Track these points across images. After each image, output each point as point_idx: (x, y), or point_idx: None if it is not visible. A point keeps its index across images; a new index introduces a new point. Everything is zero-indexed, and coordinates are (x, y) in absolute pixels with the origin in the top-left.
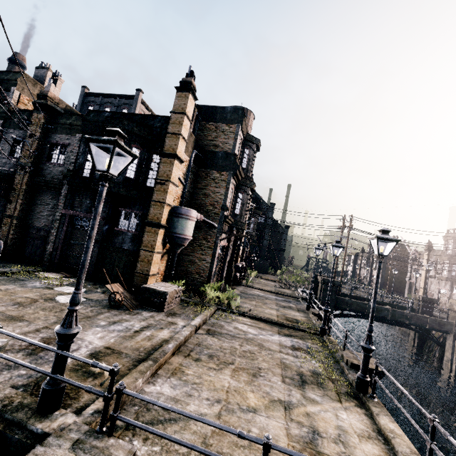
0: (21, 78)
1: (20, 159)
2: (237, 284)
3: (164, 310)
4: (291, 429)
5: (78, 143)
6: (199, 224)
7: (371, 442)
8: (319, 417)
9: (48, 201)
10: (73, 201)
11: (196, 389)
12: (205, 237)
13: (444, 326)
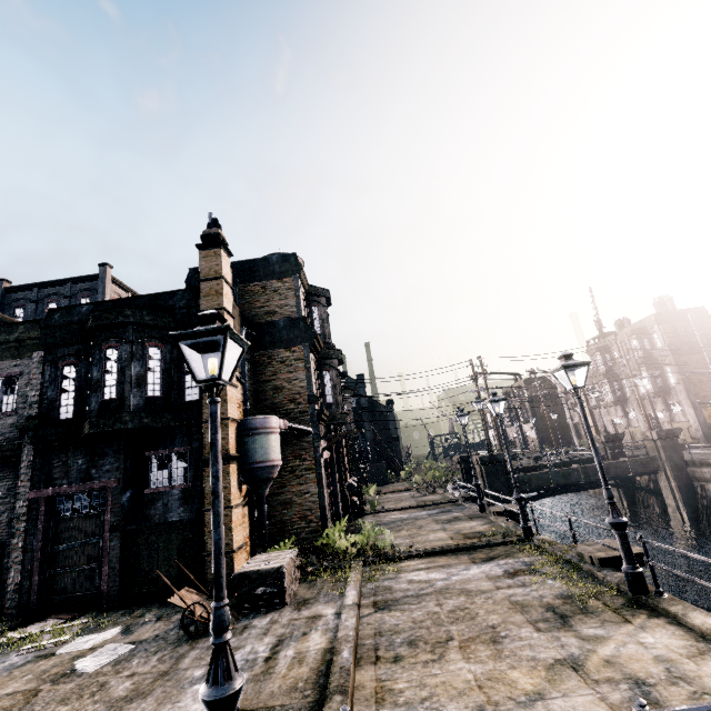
0: None
1: None
2: (361, 515)
3: (287, 601)
4: (608, 696)
5: (38, 367)
6: (281, 436)
7: (709, 658)
8: (625, 658)
9: None
10: (48, 470)
11: (433, 708)
12: (297, 455)
13: (649, 465)
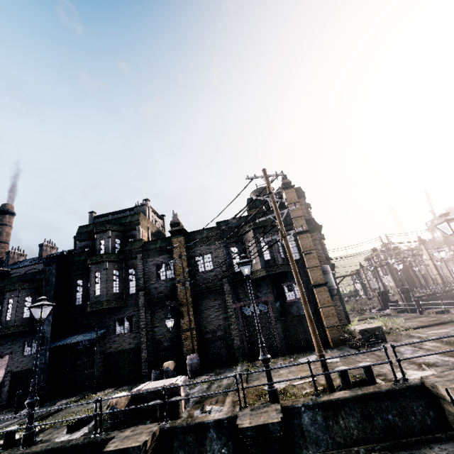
0: (140, 218)
1: (176, 278)
2: None
3: (386, 340)
4: None
5: (220, 248)
6: None
7: None
8: None
9: (212, 303)
10: (237, 294)
11: None
12: None
13: None
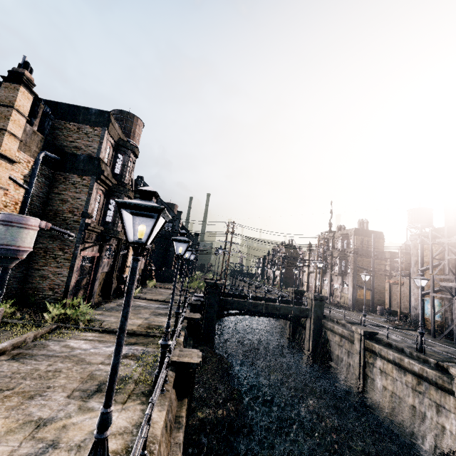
0: None
1: None
2: (119, 297)
3: None
4: (20, 449)
5: None
6: (55, 233)
7: (119, 437)
8: (77, 427)
9: None
10: None
11: None
12: (62, 248)
13: (304, 312)
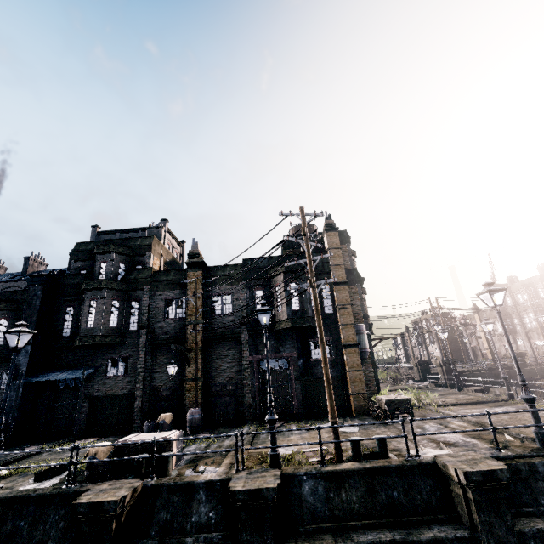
0: (153, 242)
1: (186, 319)
2: None
3: (413, 415)
4: None
5: (243, 290)
6: None
7: None
8: None
9: (226, 353)
10: (255, 345)
11: None
12: None
13: None
